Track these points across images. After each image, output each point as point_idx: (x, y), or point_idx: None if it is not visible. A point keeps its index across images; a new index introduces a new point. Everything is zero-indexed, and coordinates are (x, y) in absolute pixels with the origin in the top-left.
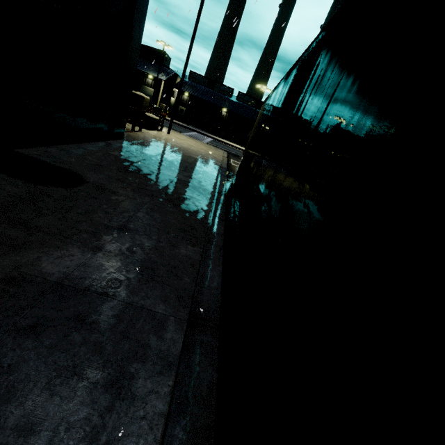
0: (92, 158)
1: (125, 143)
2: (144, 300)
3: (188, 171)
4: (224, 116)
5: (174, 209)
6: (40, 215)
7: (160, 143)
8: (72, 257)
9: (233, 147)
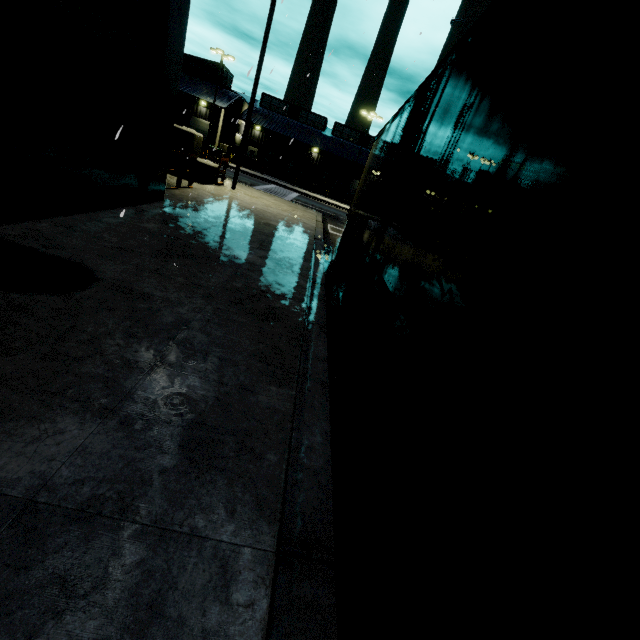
0: (110, 236)
1: (166, 208)
2: (194, 515)
3: (266, 248)
4: (314, 159)
5: (246, 318)
6: (8, 353)
7: (221, 205)
8: (61, 436)
9: (330, 204)
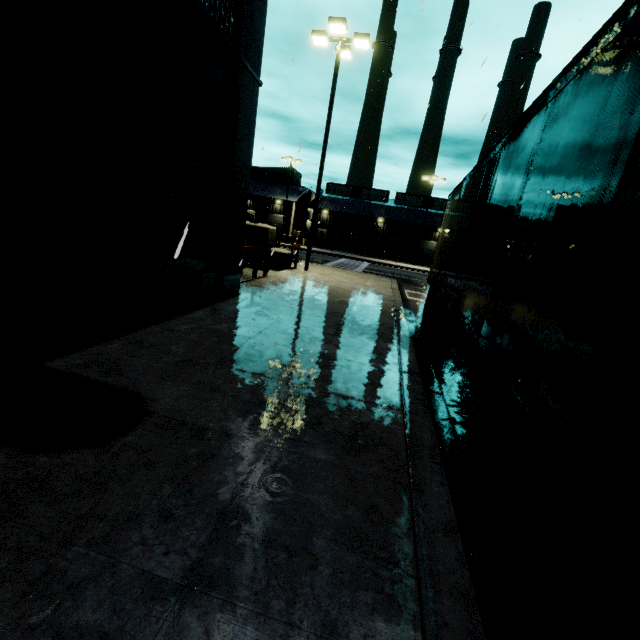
0: (177, 347)
1: (240, 302)
2: None
3: (343, 333)
4: (380, 229)
5: (326, 451)
6: None
7: (294, 289)
8: None
9: (402, 268)
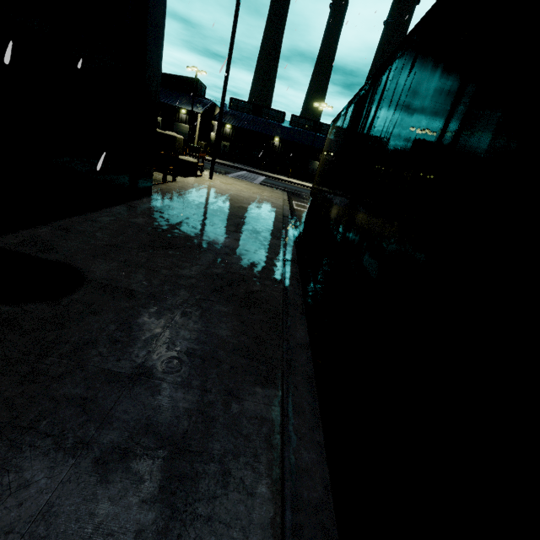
0: (102, 234)
1: (153, 202)
2: None
3: (241, 230)
4: (276, 147)
5: (227, 307)
6: None
7: (200, 194)
8: (25, 492)
9: (293, 183)
